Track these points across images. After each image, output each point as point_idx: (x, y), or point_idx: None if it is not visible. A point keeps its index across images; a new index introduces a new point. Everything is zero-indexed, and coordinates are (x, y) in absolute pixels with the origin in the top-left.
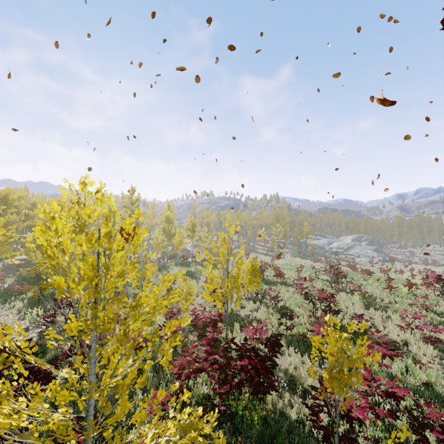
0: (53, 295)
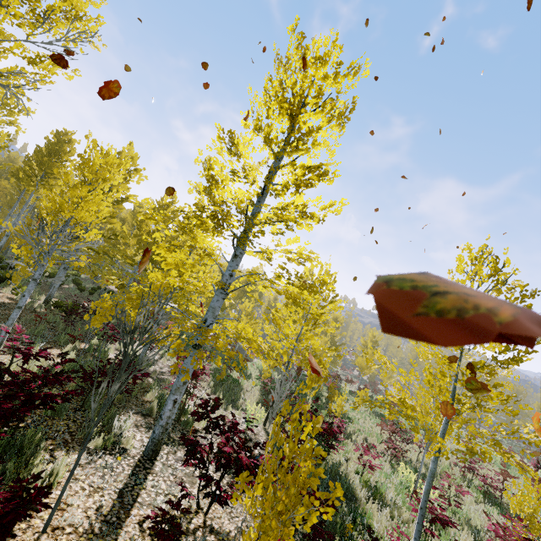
0: (234, 380)
